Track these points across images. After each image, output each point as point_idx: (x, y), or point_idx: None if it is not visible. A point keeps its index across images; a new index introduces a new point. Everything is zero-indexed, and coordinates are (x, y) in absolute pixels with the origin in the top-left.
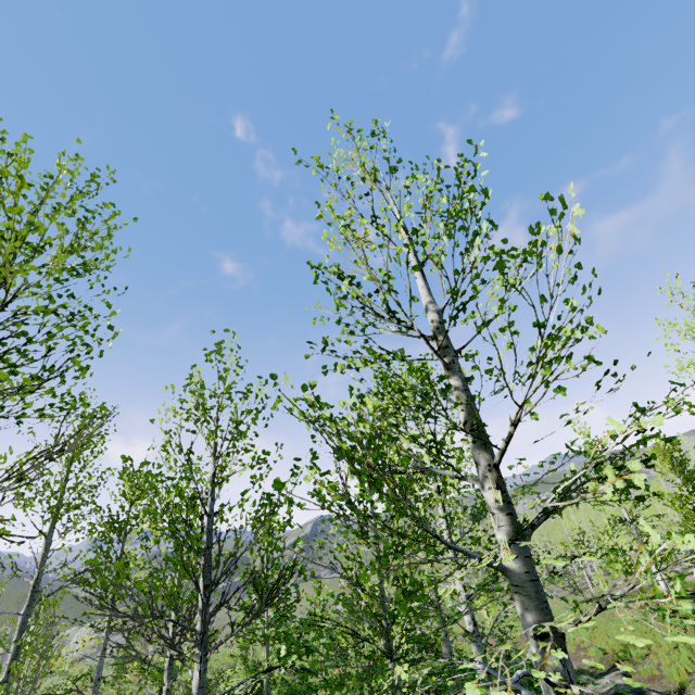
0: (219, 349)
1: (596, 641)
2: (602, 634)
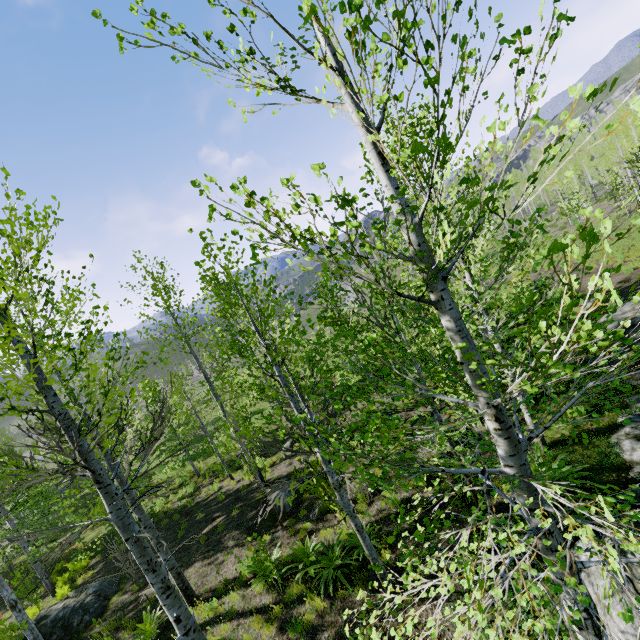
0: (207, 244)
1: (629, 262)
2: (637, 252)
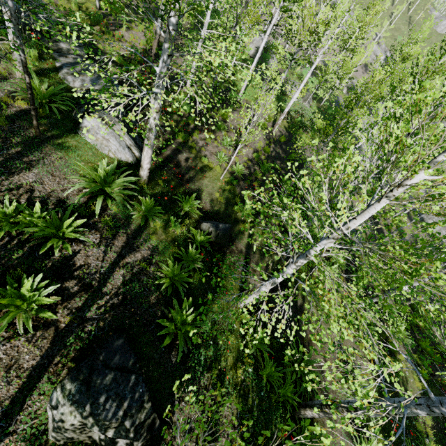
0: None
1: None
2: None
